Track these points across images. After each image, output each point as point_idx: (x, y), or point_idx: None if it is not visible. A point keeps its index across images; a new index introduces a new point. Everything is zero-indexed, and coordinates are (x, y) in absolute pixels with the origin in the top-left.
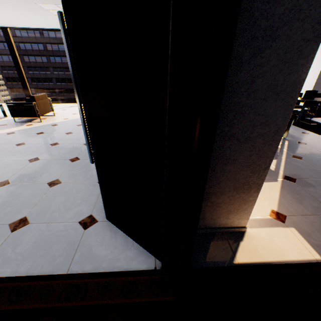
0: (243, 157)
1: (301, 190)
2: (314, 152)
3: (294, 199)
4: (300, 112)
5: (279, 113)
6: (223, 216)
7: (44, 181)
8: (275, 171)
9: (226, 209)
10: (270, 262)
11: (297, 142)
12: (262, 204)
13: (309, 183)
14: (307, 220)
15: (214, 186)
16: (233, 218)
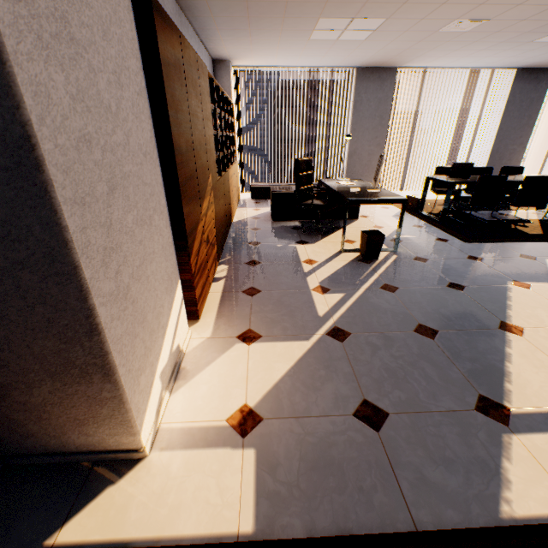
0: (17, 310)
1: (341, 359)
2: (430, 277)
3: (310, 380)
4: (445, 201)
5: (24, 214)
6: (73, 430)
7: None
8: (323, 318)
9: (68, 416)
10: (128, 541)
11: (413, 257)
12: (236, 391)
13: (369, 343)
14: (298, 430)
15: (2, 372)
16: (101, 434)
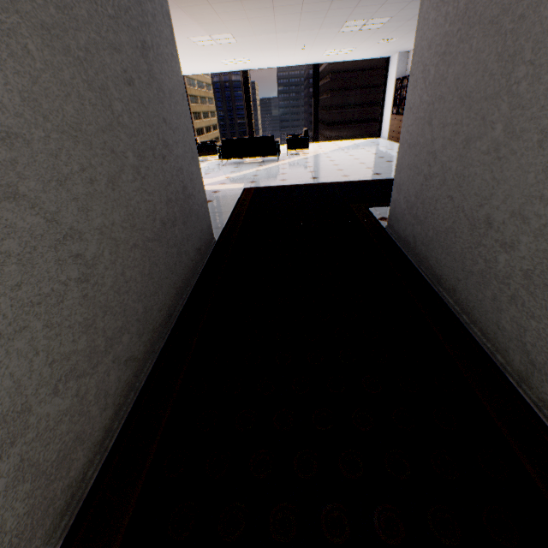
0: None
1: None
2: None
3: None
4: None
5: None
6: None
7: (391, 166)
8: None
9: None
10: None
11: None
12: None
13: None
14: None
15: None
16: None
